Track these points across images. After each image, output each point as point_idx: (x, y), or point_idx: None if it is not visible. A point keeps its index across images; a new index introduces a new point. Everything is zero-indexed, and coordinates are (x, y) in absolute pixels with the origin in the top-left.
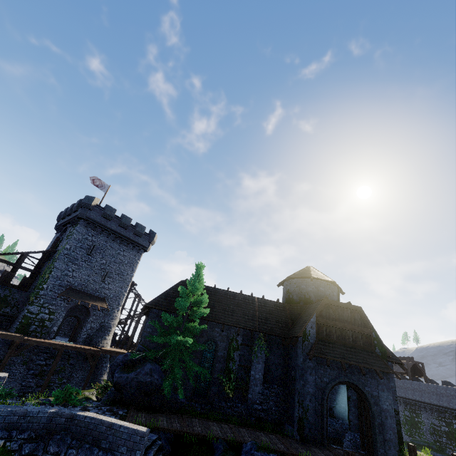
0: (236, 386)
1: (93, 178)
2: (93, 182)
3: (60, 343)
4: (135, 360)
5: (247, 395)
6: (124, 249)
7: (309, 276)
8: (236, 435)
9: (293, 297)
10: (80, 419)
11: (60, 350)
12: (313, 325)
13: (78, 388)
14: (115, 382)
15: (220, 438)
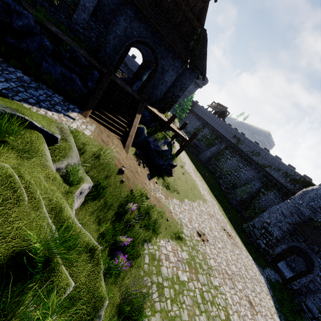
0: (64, 0)
1: None
2: None
3: None
4: None
5: (74, 15)
6: None
7: None
8: None
9: None
10: None
11: None
12: None
13: None
14: None
15: None
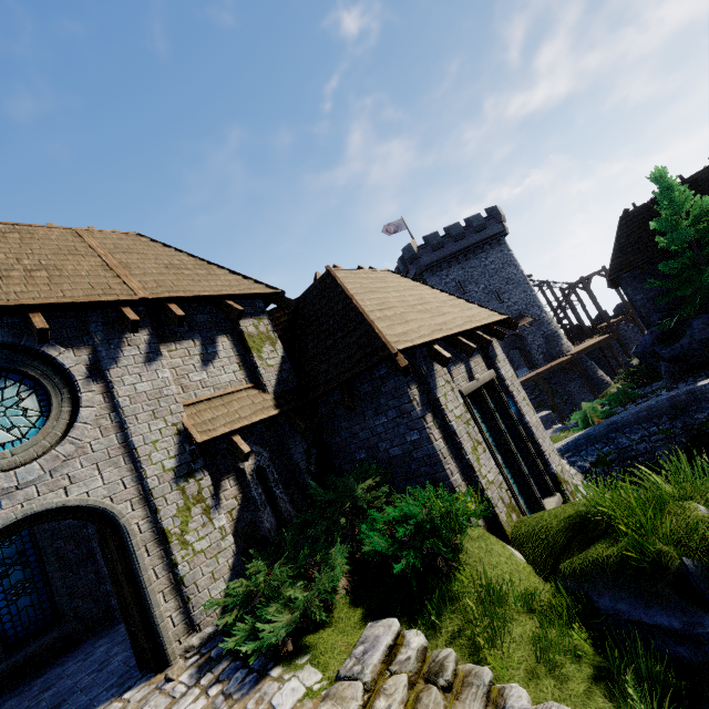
0: None
1: (384, 230)
2: (388, 233)
3: (530, 375)
4: (668, 329)
5: None
6: (484, 257)
7: None
8: None
9: None
10: (699, 390)
11: (538, 379)
12: None
13: (585, 396)
14: (668, 358)
15: None
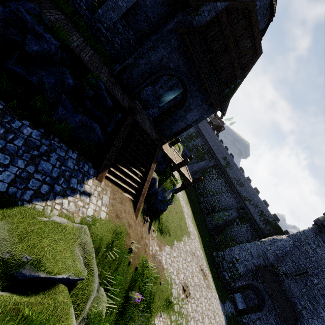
0: None
1: None
2: None
3: None
4: None
5: (99, 9)
6: None
7: None
8: None
9: None
10: None
11: None
12: (213, 12)
13: None
14: None
15: None
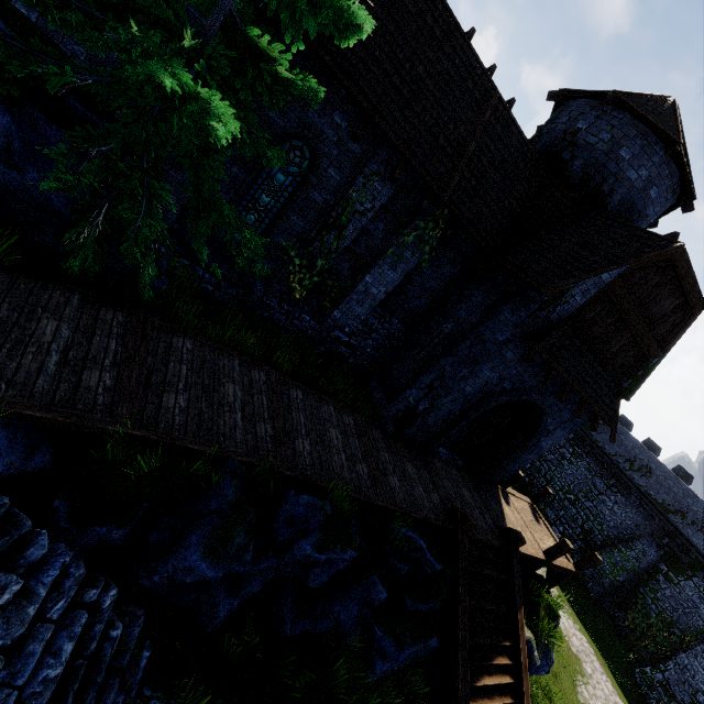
0: (317, 283)
1: None
2: None
3: None
4: None
5: (332, 309)
6: None
7: (677, 136)
8: (278, 434)
9: (573, 163)
10: None
11: None
12: (593, 291)
13: None
14: None
15: (234, 459)
